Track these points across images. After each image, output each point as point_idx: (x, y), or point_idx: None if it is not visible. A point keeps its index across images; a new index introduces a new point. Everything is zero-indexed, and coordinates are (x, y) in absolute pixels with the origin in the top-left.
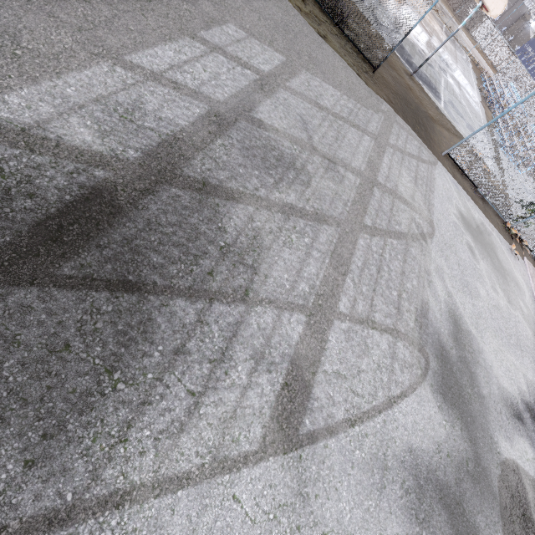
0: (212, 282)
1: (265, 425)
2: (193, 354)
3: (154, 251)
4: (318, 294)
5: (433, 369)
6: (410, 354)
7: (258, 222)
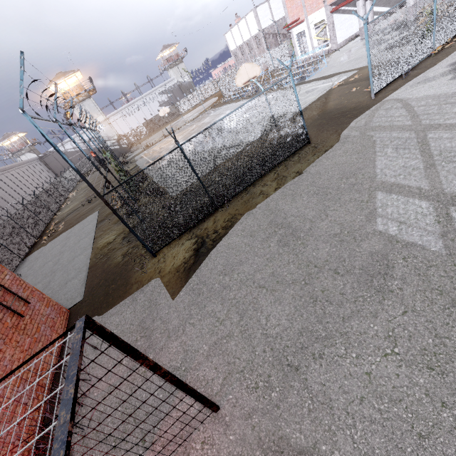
0: None
1: None
2: None
3: None
4: None
5: None
6: None
7: None
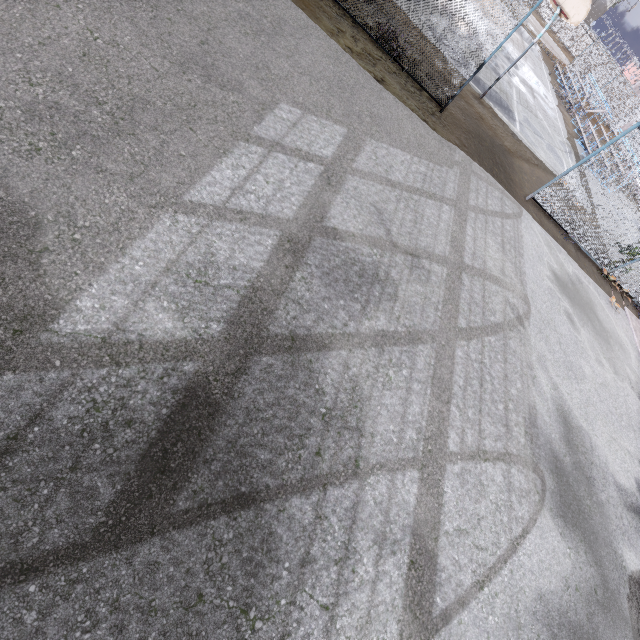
0: (322, 464)
1: (399, 619)
2: (318, 559)
3: (259, 446)
4: (426, 438)
5: (550, 489)
6: (526, 479)
7: (354, 368)
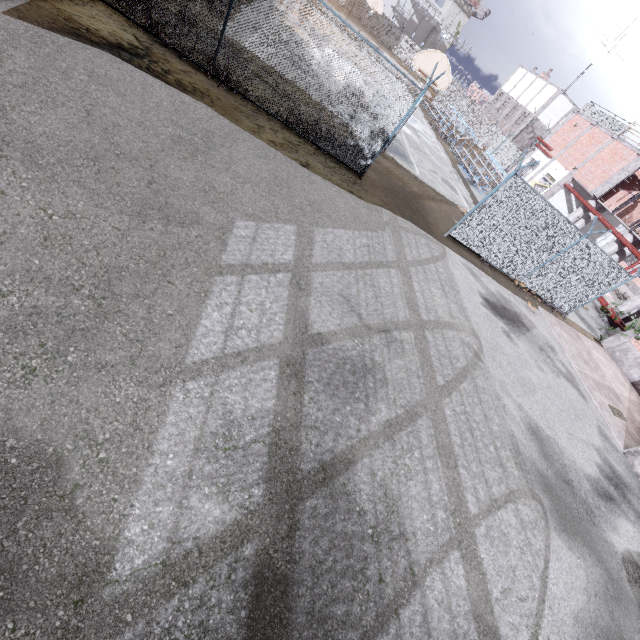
0: (387, 589)
1: None
2: None
3: (333, 602)
4: (453, 512)
5: (548, 509)
6: (530, 509)
7: (379, 472)
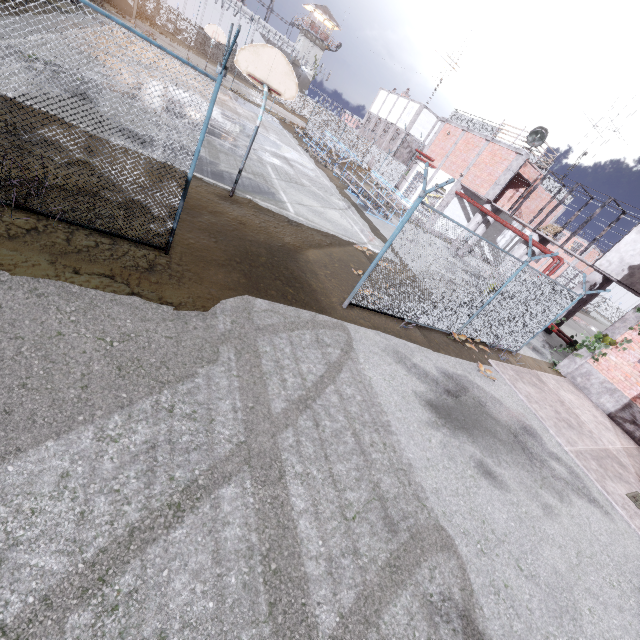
0: None
1: None
2: None
3: None
4: None
5: None
6: None
7: None
